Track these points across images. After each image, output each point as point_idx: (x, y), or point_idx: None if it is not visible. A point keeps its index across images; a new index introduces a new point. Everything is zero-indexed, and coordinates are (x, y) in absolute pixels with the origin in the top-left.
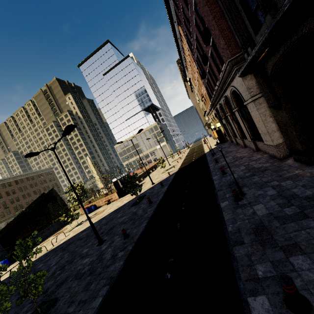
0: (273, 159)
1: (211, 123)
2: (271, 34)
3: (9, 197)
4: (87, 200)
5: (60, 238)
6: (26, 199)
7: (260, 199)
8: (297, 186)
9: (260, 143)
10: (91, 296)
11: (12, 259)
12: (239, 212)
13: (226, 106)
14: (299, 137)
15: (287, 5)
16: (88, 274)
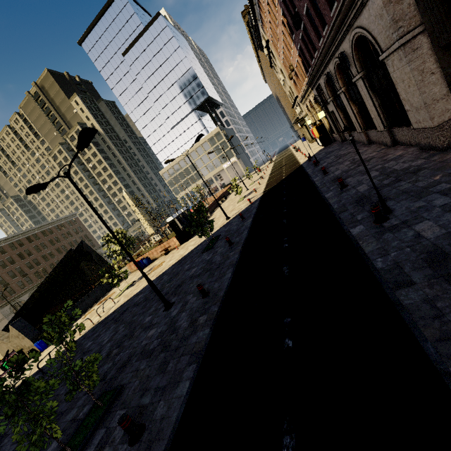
0: (427, 153)
1: (305, 118)
2: None
3: (24, 261)
4: (134, 254)
5: (107, 306)
6: (49, 261)
7: (423, 215)
8: None
9: (401, 130)
10: (172, 380)
11: (49, 340)
12: (389, 238)
13: (339, 76)
14: None
15: None
16: (160, 351)
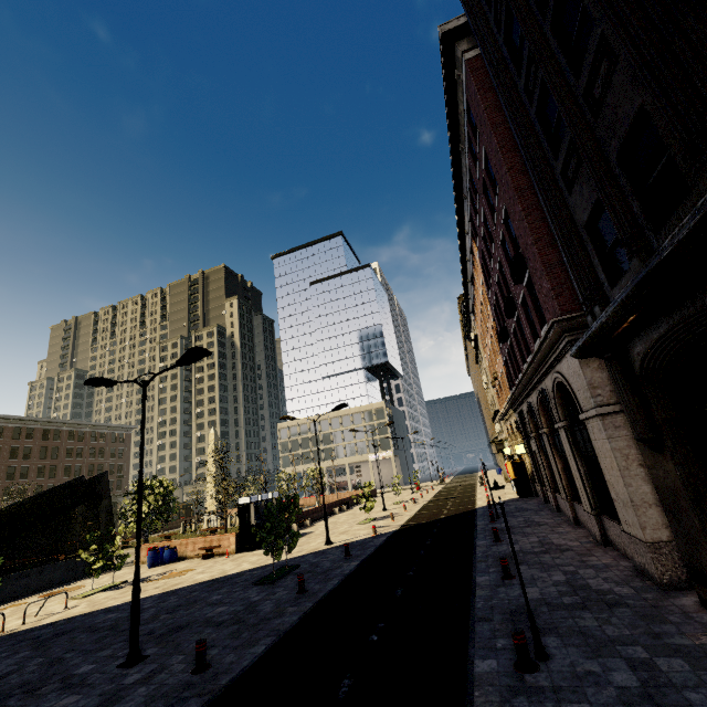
0: (642, 580)
1: (505, 442)
2: (638, 291)
3: (10, 463)
4: (164, 532)
5: (51, 607)
6: (41, 479)
7: (587, 689)
8: (700, 684)
9: (613, 525)
10: None
11: None
12: None
13: (543, 412)
14: None
15: (667, 249)
16: None
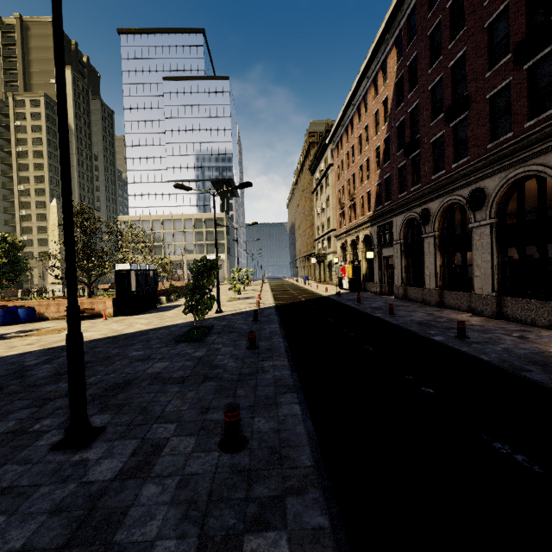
0: None
1: (329, 255)
2: None
3: None
4: None
5: None
6: None
7: None
8: None
9: (525, 302)
10: None
11: None
12: None
13: (439, 218)
14: None
15: None
16: None
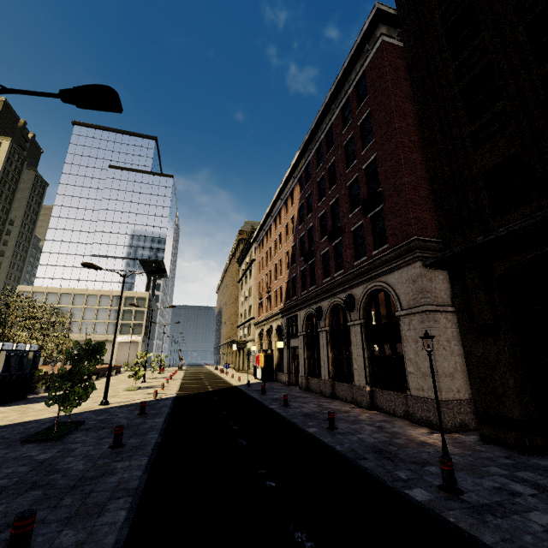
0: (425, 428)
1: (248, 342)
2: None
3: None
4: None
5: None
6: None
7: (518, 500)
8: None
9: (387, 393)
10: None
11: None
12: (504, 524)
13: (329, 315)
14: (518, 391)
15: None
16: None
